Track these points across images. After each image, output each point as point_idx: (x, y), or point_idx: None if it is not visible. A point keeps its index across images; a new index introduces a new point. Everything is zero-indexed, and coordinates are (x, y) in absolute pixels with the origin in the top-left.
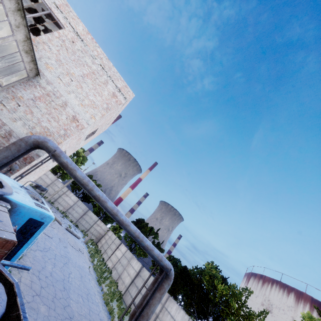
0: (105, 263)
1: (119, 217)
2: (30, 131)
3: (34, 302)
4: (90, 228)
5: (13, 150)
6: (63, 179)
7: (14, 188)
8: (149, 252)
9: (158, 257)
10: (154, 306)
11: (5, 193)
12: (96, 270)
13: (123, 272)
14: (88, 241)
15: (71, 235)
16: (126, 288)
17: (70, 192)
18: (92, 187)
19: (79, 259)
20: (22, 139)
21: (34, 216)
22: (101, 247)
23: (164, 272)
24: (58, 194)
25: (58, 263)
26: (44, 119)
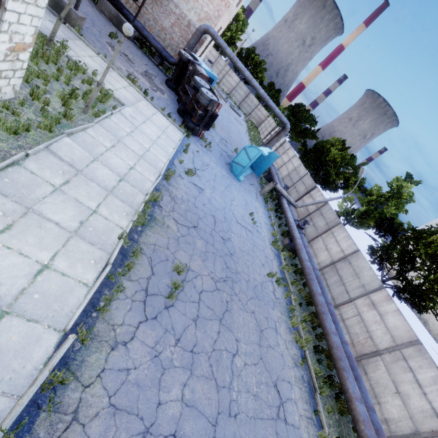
0: (260, 138)
1: (252, 83)
2: (199, 18)
3: (215, 123)
4: (251, 113)
5: (195, 38)
6: (225, 56)
7: (201, 62)
8: (272, 110)
9: (278, 114)
10: (273, 143)
11: (200, 64)
12: (250, 136)
13: None
14: (247, 120)
15: (234, 113)
16: None
17: (232, 72)
18: (235, 61)
19: (239, 126)
20: (198, 30)
21: (210, 76)
22: (260, 130)
23: (282, 126)
24: (222, 74)
25: (225, 119)
26: (205, 4)
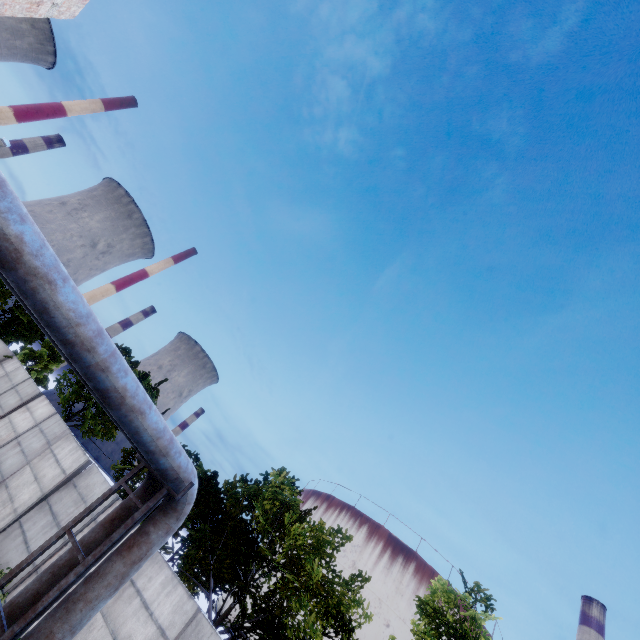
0: None
1: None
2: None
3: None
4: None
5: None
6: None
7: None
8: (123, 415)
9: (156, 439)
10: (90, 606)
11: None
12: None
13: (19, 470)
14: None
15: None
16: (16, 515)
17: None
18: None
19: None
20: None
21: None
22: None
23: (162, 492)
24: None
25: None
26: None
